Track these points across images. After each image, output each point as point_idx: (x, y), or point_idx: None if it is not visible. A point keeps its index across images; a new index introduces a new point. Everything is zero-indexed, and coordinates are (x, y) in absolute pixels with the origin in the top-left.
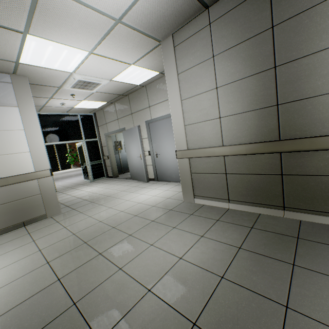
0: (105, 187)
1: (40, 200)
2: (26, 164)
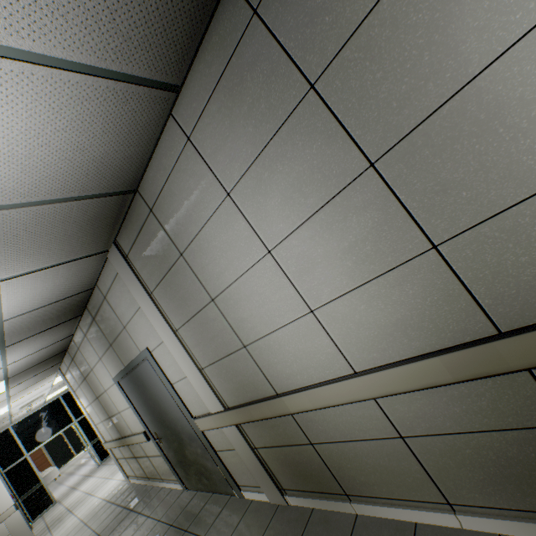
0: (101, 474)
1: None
2: None
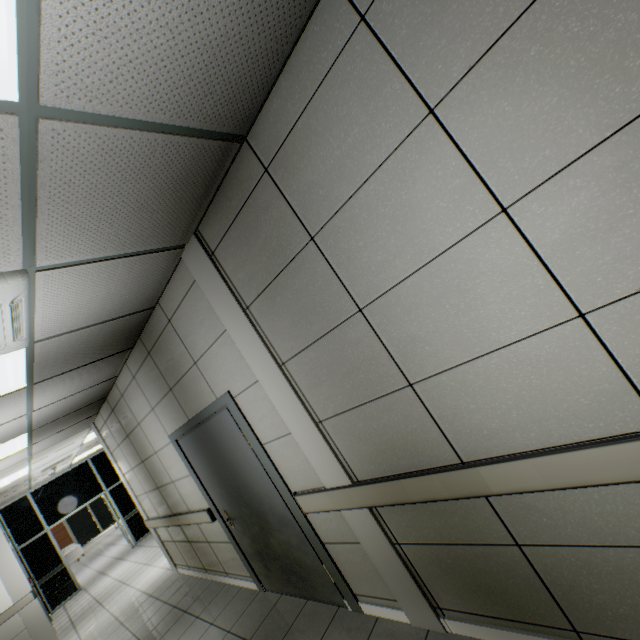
0: (137, 558)
1: (28, 635)
2: (2, 600)
